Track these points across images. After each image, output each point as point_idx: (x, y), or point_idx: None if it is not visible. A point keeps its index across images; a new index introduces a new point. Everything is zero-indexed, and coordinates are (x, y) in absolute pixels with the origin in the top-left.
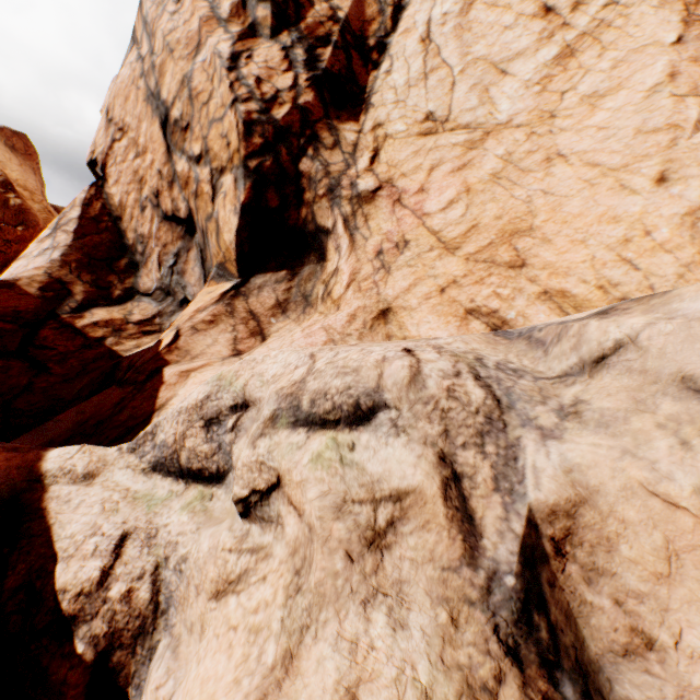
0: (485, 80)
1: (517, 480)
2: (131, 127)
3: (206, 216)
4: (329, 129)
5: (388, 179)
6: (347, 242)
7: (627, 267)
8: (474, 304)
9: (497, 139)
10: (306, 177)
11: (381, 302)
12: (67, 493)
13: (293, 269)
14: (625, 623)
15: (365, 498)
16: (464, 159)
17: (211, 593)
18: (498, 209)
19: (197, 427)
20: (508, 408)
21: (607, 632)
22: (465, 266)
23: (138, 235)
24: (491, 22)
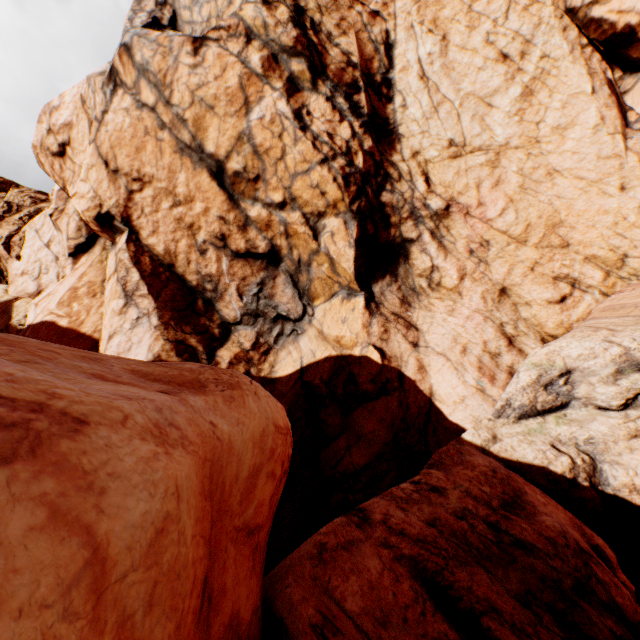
0: (479, 111)
1: None
2: (157, 177)
3: (309, 251)
4: (392, 165)
5: (451, 198)
6: (435, 246)
7: (620, 238)
8: (554, 274)
9: (506, 158)
10: (389, 206)
11: (495, 285)
12: (499, 448)
13: (392, 272)
14: None
15: None
16: (494, 176)
17: (627, 438)
18: (536, 211)
19: (540, 391)
20: None
21: None
22: (537, 252)
23: (202, 276)
24: (467, 63)
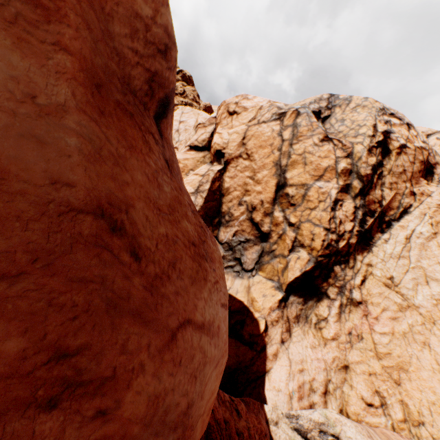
0: (419, 279)
1: None
2: (256, 162)
3: (281, 252)
4: (354, 259)
5: (365, 300)
6: (336, 311)
7: (429, 412)
8: (378, 389)
9: (410, 313)
10: (334, 273)
11: (345, 360)
12: (274, 429)
13: (305, 299)
14: None
15: None
16: (396, 314)
17: None
18: (400, 352)
19: (316, 429)
20: None
21: None
22: (381, 370)
23: (229, 211)
24: (435, 254)
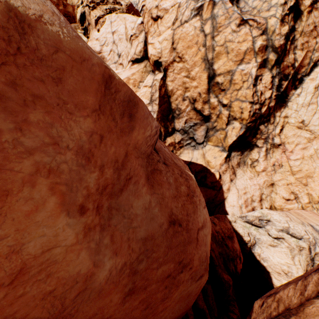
0: None
1: (315, 249)
2: (188, 62)
3: (221, 127)
4: (273, 117)
5: (283, 142)
6: (263, 154)
7: None
8: (293, 191)
9: (316, 141)
10: (260, 131)
11: (272, 181)
12: (234, 224)
13: (242, 152)
14: (318, 259)
15: (298, 246)
16: (305, 145)
17: (268, 245)
18: (307, 168)
19: (257, 219)
20: (316, 243)
21: (316, 259)
22: (294, 180)
23: (177, 107)
24: None
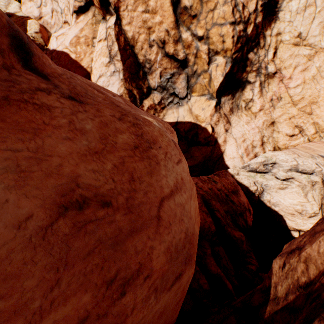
0: None
1: None
2: None
3: (202, 69)
4: (263, 38)
5: (279, 69)
6: (258, 90)
7: None
8: (297, 124)
9: (318, 57)
10: (249, 61)
11: (271, 119)
12: (237, 177)
13: (233, 94)
14: None
15: (310, 181)
16: (306, 65)
17: (277, 188)
18: (310, 93)
19: (261, 165)
20: None
21: None
22: (297, 112)
23: (146, 59)
24: None
